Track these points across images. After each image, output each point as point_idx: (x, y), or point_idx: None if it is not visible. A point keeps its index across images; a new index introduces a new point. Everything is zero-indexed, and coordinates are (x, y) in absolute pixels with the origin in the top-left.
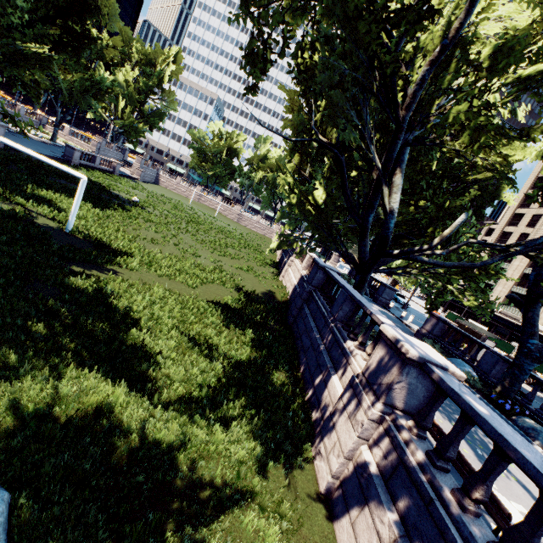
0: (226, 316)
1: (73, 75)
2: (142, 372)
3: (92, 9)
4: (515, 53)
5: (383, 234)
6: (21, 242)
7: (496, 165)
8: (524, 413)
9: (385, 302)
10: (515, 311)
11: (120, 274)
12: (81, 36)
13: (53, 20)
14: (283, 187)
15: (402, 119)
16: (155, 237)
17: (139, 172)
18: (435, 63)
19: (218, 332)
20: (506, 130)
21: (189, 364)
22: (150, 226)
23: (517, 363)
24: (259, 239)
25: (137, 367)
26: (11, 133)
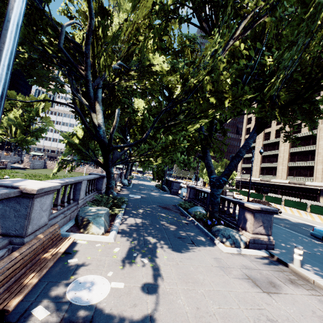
0: None
1: None
2: None
3: None
4: (106, 25)
5: (100, 139)
6: None
7: (148, 86)
8: (223, 223)
9: (176, 191)
10: (267, 177)
11: None
12: None
13: None
14: None
15: (85, 75)
16: None
17: (29, 164)
18: (87, 44)
19: None
20: (158, 72)
21: None
22: None
23: (211, 193)
24: None
25: None
26: None
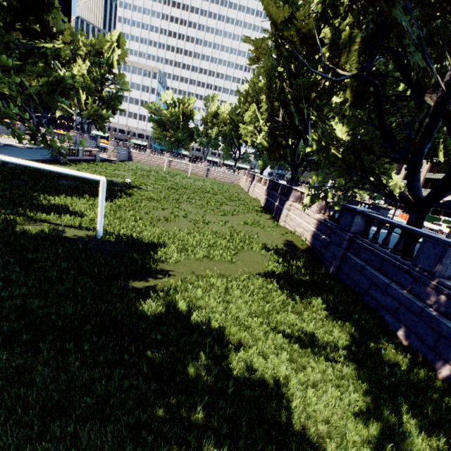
0: (285, 288)
1: (37, 79)
2: (296, 427)
3: (45, 4)
4: None
5: None
6: (71, 272)
7: None
8: None
9: None
10: None
11: (171, 272)
12: (42, 34)
13: (12, 25)
14: (246, 136)
15: None
16: (165, 215)
17: (115, 154)
18: None
19: (297, 314)
20: None
21: (319, 382)
22: (155, 205)
23: None
24: (232, 188)
25: (287, 420)
26: (1, 147)
